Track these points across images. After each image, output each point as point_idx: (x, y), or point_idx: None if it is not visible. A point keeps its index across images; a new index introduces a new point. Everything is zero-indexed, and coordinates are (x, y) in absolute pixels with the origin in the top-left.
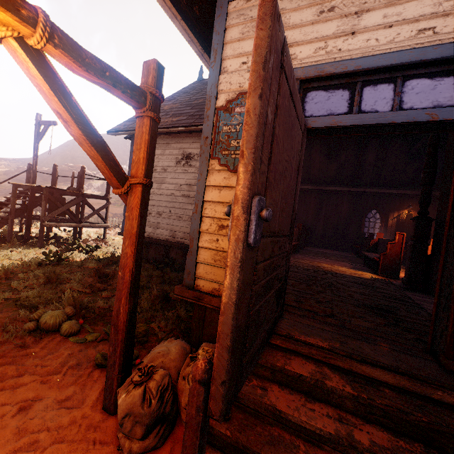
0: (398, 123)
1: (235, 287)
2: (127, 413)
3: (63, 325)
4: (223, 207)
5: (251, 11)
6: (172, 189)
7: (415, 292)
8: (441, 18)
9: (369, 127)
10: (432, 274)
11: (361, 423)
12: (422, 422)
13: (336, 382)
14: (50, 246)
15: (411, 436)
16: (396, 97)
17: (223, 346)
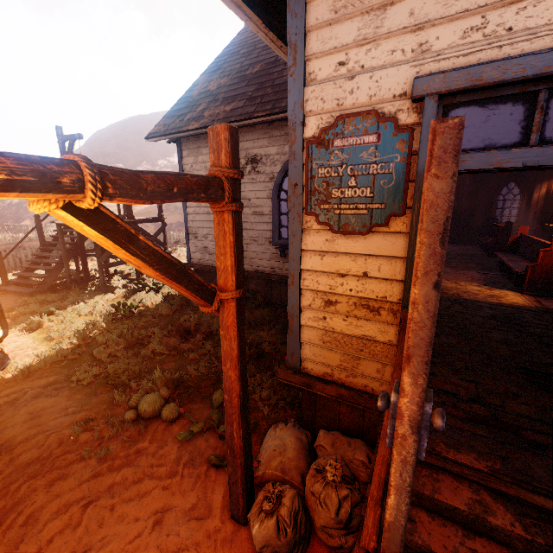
0: None
1: (403, 510)
2: (264, 545)
3: (163, 411)
4: (327, 278)
5: None
6: None
7: None
8: None
9: None
10: None
11: None
12: None
13: (502, 519)
14: (114, 289)
15: None
16: None
17: None
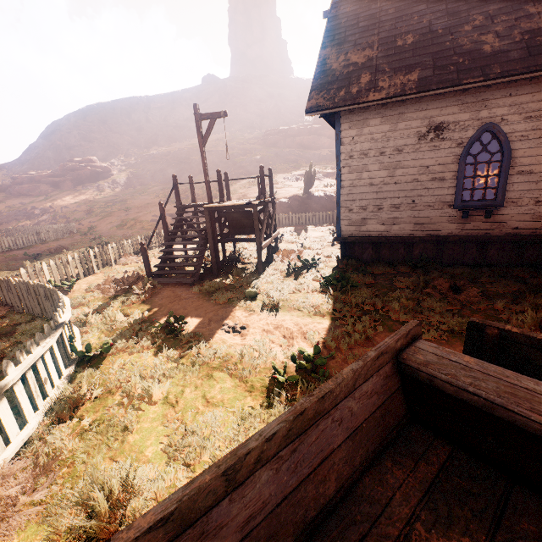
0: None
1: None
2: None
3: None
4: None
5: None
6: (414, 174)
7: None
8: None
9: None
10: None
11: None
12: None
13: None
14: (267, 270)
15: None
16: None
17: None
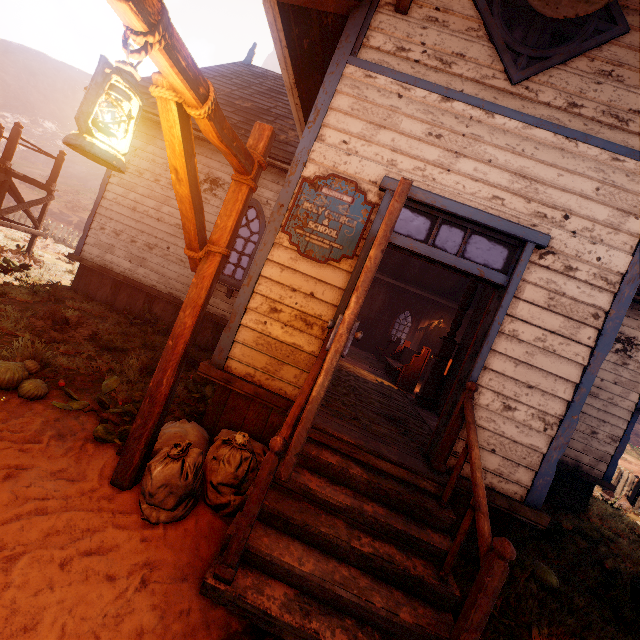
0: (457, 268)
1: (325, 386)
2: (163, 484)
3: (25, 383)
4: (281, 289)
5: (367, 90)
6: (179, 219)
7: (424, 409)
8: (510, 195)
9: (436, 262)
10: (442, 395)
11: (368, 501)
12: (409, 500)
13: (357, 471)
14: None
15: (399, 510)
16: (462, 245)
17: (304, 428)
